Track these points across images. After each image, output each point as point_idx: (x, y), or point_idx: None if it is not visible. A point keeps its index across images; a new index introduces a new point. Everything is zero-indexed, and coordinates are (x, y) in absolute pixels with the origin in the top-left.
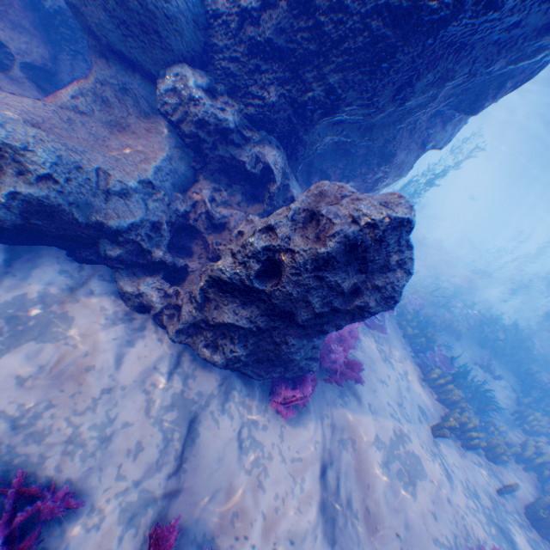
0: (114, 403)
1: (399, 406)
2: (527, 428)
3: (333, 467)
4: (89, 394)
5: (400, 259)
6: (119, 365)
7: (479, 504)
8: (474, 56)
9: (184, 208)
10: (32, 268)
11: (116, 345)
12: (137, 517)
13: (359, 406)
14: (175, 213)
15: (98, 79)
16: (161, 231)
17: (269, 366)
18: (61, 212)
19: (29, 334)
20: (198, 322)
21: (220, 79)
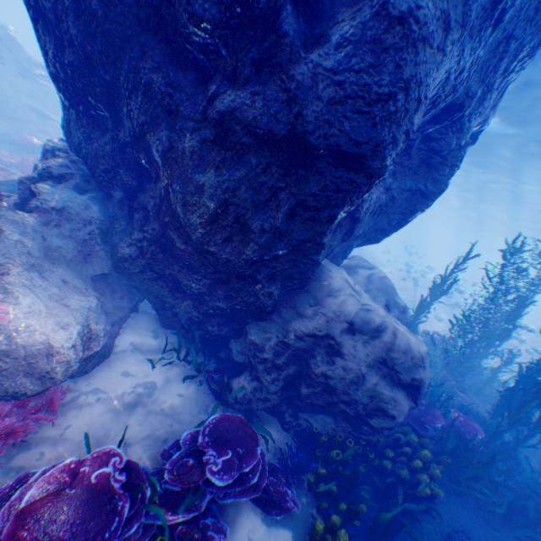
0: None
1: None
2: None
3: None
4: None
5: None
6: None
7: None
8: None
9: None
10: None
11: None
12: None
13: None
14: None
15: None
16: None
17: None
18: None
19: None
20: None
21: None
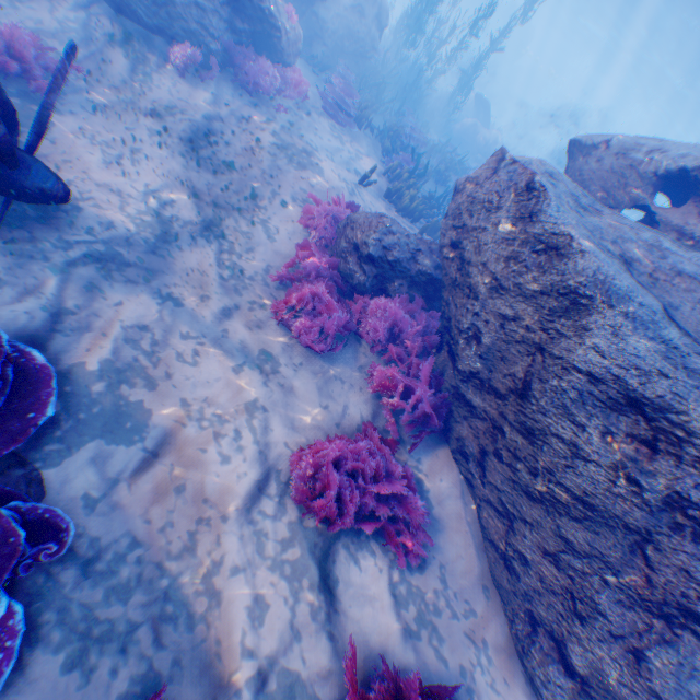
0: None
1: (326, 152)
2: None
3: (220, 122)
4: None
5: None
6: None
7: None
8: None
9: None
10: None
11: None
12: None
13: (271, 118)
14: None
15: None
16: None
17: (156, 9)
18: None
19: None
20: None
21: None
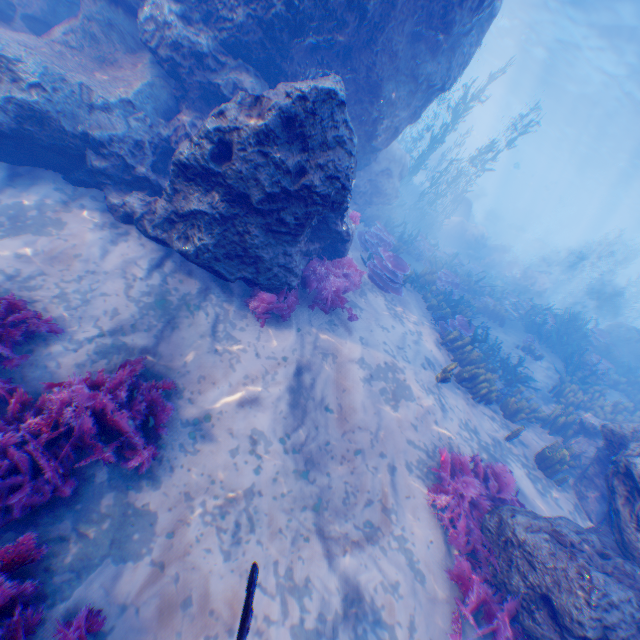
0: (97, 281)
1: (399, 350)
2: (561, 400)
3: (309, 370)
4: (76, 272)
5: (337, 136)
6: (104, 257)
7: (477, 438)
8: None
9: (167, 133)
10: (32, 185)
11: (102, 244)
12: (110, 354)
13: (349, 335)
14: (158, 137)
15: (87, 17)
16: (144, 150)
17: (241, 266)
18: (50, 119)
19: (27, 229)
20: (170, 216)
21: (195, 8)
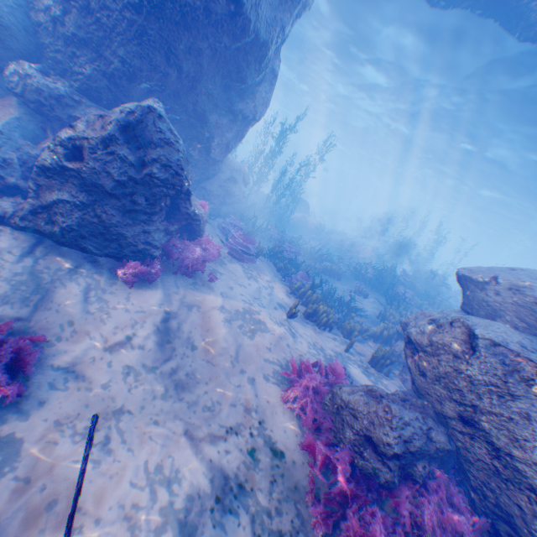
0: None
1: (255, 299)
2: (385, 321)
3: (176, 318)
4: None
5: (165, 138)
6: None
7: (322, 352)
8: (203, 33)
9: (36, 153)
10: None
11: None
12: None
13: (210, 291)
14: (27, 155)
15: None
16: (13, 165)
17: (106, 242)
18: None
19: None
20: (37, 208)
21: (53, 67)
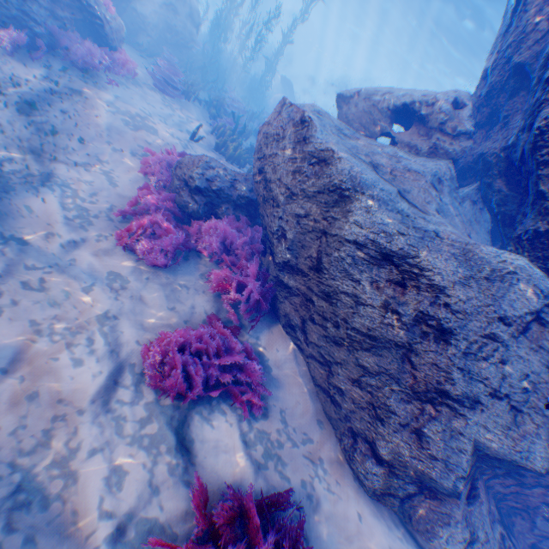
0: None
1: (159, 117)
2: None
3: (56, 94)
4: None
5: None
6: None
7: None
8: None
9: None
10: None
11: None
12: None
13: (105, 91)
14: None
15: None
16: None
17: None
18: None
19: None
20: None
21: None
